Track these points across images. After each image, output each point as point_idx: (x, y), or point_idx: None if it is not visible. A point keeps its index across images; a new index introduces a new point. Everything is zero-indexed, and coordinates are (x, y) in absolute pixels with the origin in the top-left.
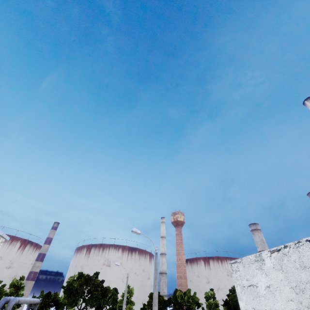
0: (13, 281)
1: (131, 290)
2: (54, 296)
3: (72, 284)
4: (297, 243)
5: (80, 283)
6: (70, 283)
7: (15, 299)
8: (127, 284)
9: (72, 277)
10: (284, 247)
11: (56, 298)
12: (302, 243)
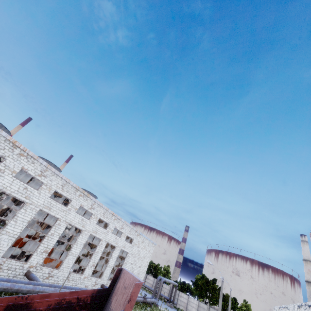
0: (164, 267)
1: (247, 306)
2: (187, 285)
3: (199, 281)
4: (281, 307)
5: (202, 282)
6: (197, 279)
7: (163, 278)
8: (230, 296)
9: (198, 275)
10: (280, 307)
11: (189, 287)
12: (281, 307)
